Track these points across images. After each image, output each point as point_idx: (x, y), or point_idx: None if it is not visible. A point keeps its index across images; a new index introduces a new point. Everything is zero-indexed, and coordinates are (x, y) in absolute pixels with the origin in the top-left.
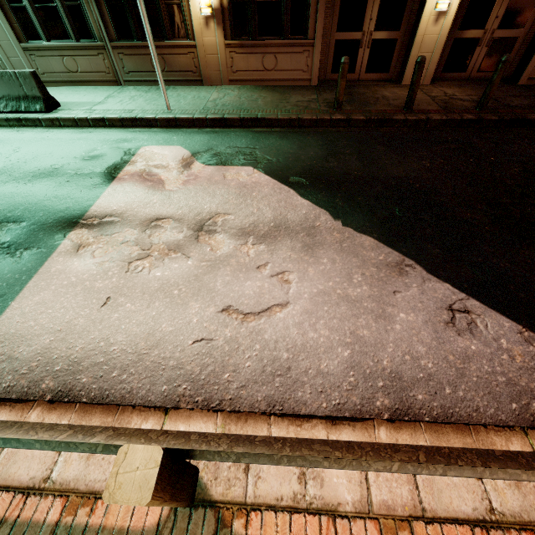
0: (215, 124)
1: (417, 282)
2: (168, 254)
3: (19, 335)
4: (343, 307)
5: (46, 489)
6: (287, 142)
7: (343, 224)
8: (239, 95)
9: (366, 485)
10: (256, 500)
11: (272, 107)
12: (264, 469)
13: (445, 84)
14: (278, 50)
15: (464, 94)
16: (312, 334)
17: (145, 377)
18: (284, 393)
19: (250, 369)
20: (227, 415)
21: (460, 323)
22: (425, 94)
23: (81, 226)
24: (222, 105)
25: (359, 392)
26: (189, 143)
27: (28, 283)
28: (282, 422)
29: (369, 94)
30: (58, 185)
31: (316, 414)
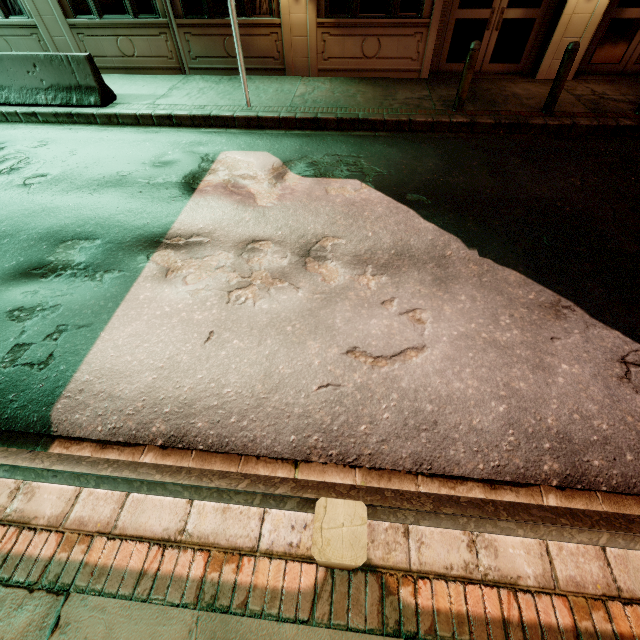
0: (305, 126)
1: (579, 327)
2: (273, 283)
3: (117, 371)
4: (491, 354)
5: (183, 542)
6: (398, 150)
7: (480, 254)
8: (332, 89)
9: (548, 558)
10: (422, 567)
11: (375, 105)
12: (427, 534)
13: (592, 80)
14: (383, 32)
15: (617, 92)
16: (457, 384)
17: (268, 425)
18: (433, 450)
19: (389, 422)
20: (367, 472)
21: (636, 378)
22: (566, 91)
23: (165, 247)
24: (313, 102)
25: (522, 454)
26: (277, 148)
27: (116, 312)
28: (432, 483)
29: (496, 90)
30: (130, 196)
31: (471, 476)
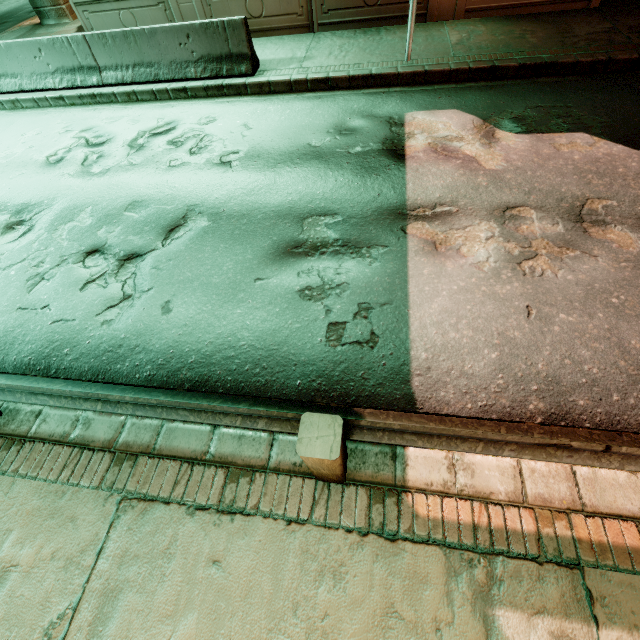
0: (478, 77)
1: None
2: (562, 252)
3: (452, 348)
4: None
5: None
6: (611, 95)
7: None
8: (491, 32)
9: None
10: None
11: (555, 45)
12: None
13: None
14: None
15: None
16: None
17: None
18: None
19: None
20: None
21: None
22: None
23: (415, 219)
24: (479, 48)
25: None
26: (466, 105)
27: (409, 288)
28: None
29: None
30: (339, 168)
31: None
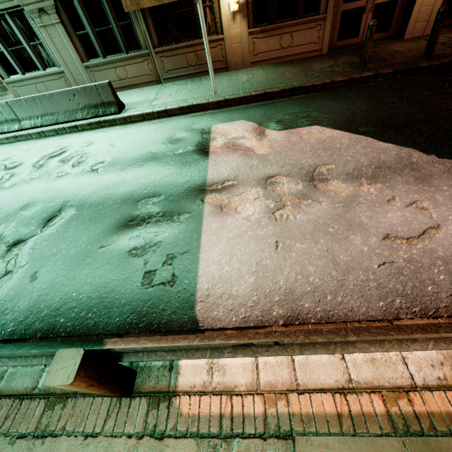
0: (258, 99)
1: None
2: (300, 202)
3: (225, 278)
4: None
5: (355, 388)
6: (334, 102)
7: (438, 157)
8: (265, 73)
9: None
10: None
11: (301, 77)
12: None
13: (445, 31)
14: (294, 29)
15: None
16: None
17: (357, 297)
18: None
19: (447, 281)
20: (448, 319)
21: None
22: None
23: (210, 192)
24: (258, 83)
25: None
26: (249, 116)
27: (201, 239)
28: None
29: (380, 51)
30: (167, 164)
31: None
